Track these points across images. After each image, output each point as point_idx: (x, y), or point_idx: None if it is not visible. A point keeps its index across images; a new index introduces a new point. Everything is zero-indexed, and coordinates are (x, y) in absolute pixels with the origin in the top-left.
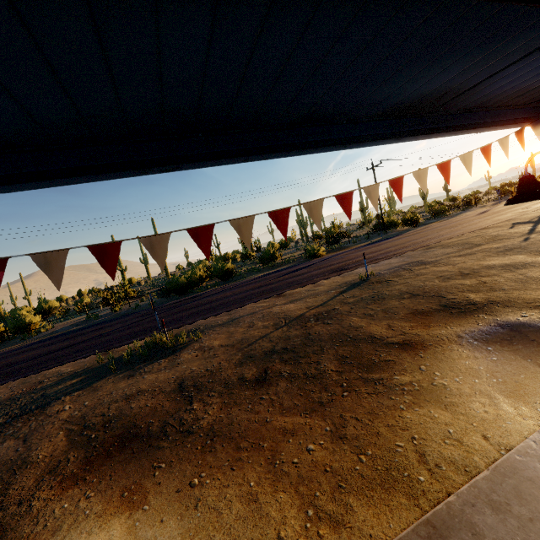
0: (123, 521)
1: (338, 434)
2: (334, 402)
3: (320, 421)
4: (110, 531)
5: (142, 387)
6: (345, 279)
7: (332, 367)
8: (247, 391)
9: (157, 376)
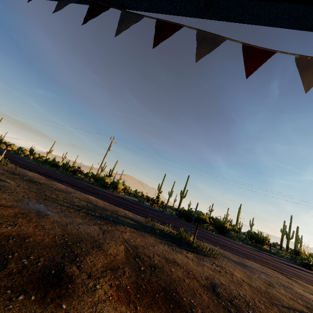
0: None
1: None
2: None
3: None
4: None
5: (177, 260)
6: None
7: None
8: None
9: (187, 261)
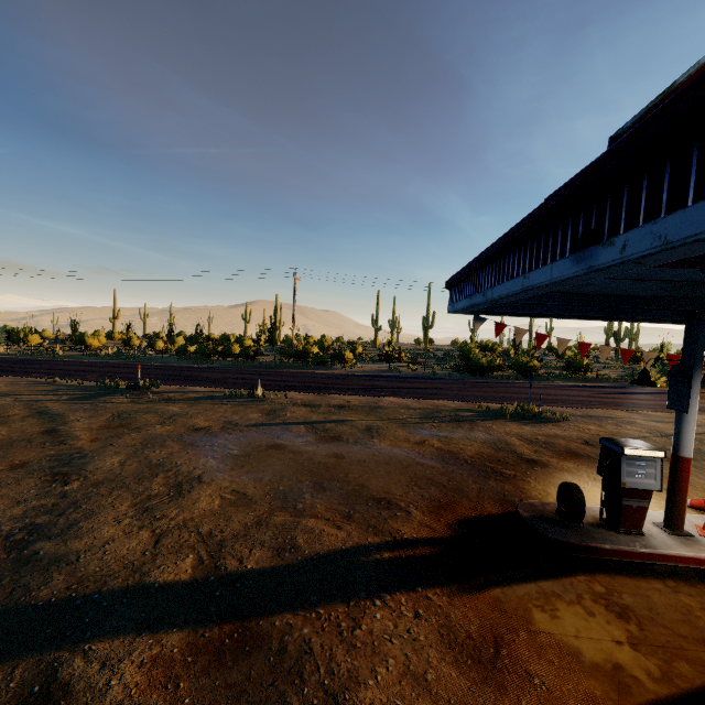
0: None
1: None
2: None
3: None
4: None
5: (550, 434)
6: None
7: None
8: None
9: (554, 432)
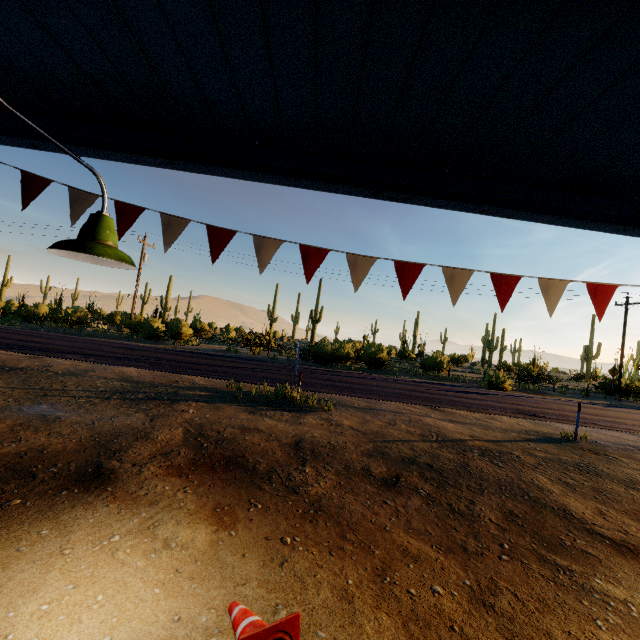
0: (209, 531)
1: (482, 597)
2: (485, 557)
3: (457, 567)
4: (195, 533)
5: (260, 426)
6: (537, 427)
7: (492, 517)
8: (369, 485)
9: (276, 424)
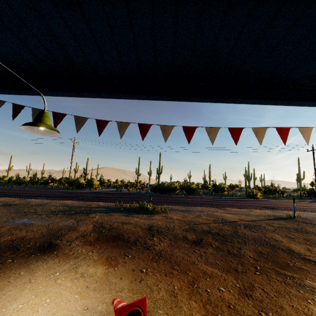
0: (104, 268)
1: (245, 292)
2: (247, 273)
3: (232, 279)
4: (97, 269)
5: (131, 221)
6: (274, 213)
7: (250, 254)
8: (186, 244)
9: (139, 220)
